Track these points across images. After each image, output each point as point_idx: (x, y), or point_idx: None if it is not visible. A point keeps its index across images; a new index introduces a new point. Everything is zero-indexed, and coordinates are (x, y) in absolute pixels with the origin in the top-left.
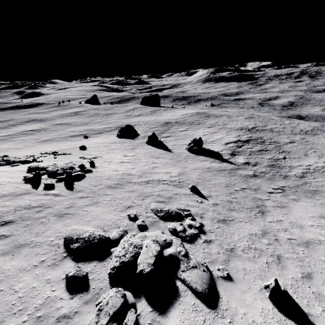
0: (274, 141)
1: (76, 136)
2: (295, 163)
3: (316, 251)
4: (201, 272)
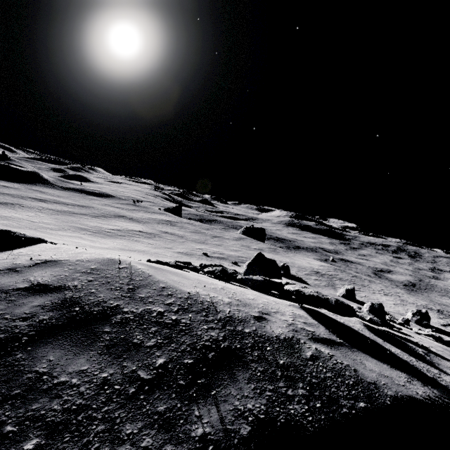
0: None
1: (217, 258)
2: None
3: None
4: None
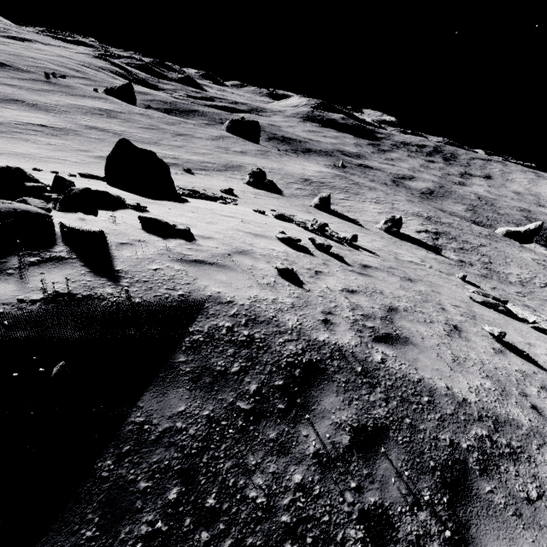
0: (466, 241)
1: None
2: (505, 270)
3: None
4: None
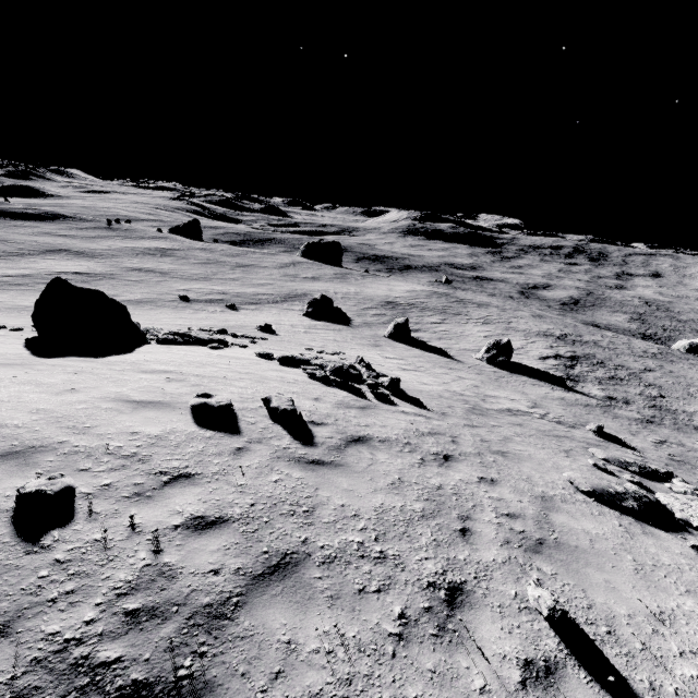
0: (621, 365)
1: (205, 302)
2: (687, 406)
3: None
4: None
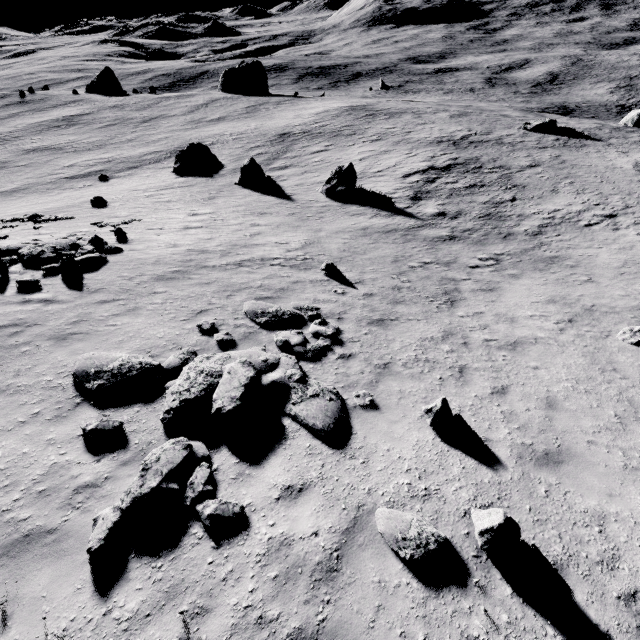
0: (501, 166)
1: (82, 177)
2: (531, 208)
3: (526, 355)
4: (325, 403)
